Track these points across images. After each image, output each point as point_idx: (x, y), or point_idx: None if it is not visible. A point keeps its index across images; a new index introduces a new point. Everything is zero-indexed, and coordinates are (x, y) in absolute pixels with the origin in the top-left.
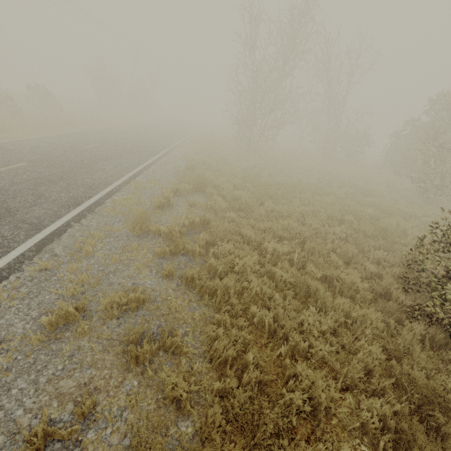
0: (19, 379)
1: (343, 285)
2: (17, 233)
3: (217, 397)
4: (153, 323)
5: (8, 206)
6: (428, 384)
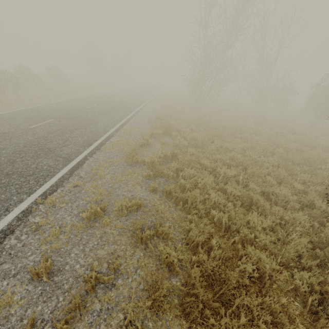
0: (74, 248)
1: (277, 198)
2: (57, 163)
3: (196, 264)
4: (148, 220)
5: (48, 147)
6: None
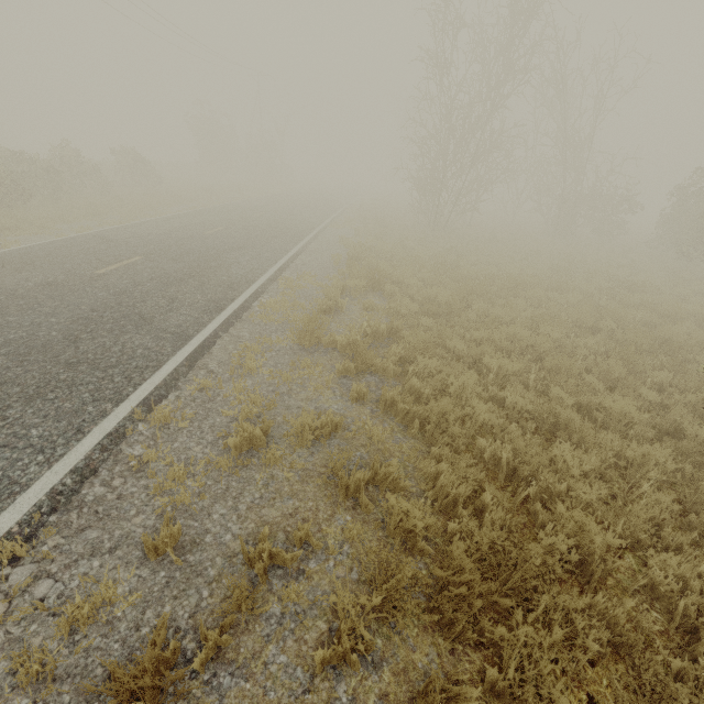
0: (216, 505)
1: (607, 417)
2: (162, 345)
3: (458, 534)
4: (353, 455)
5: (140, 311)
6: None
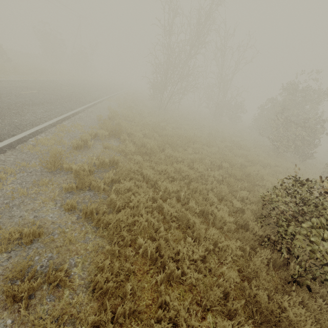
0: None
1: (215, 218)
2: None
3: None
4: (45, 256)
5: None
6: (268, 306)
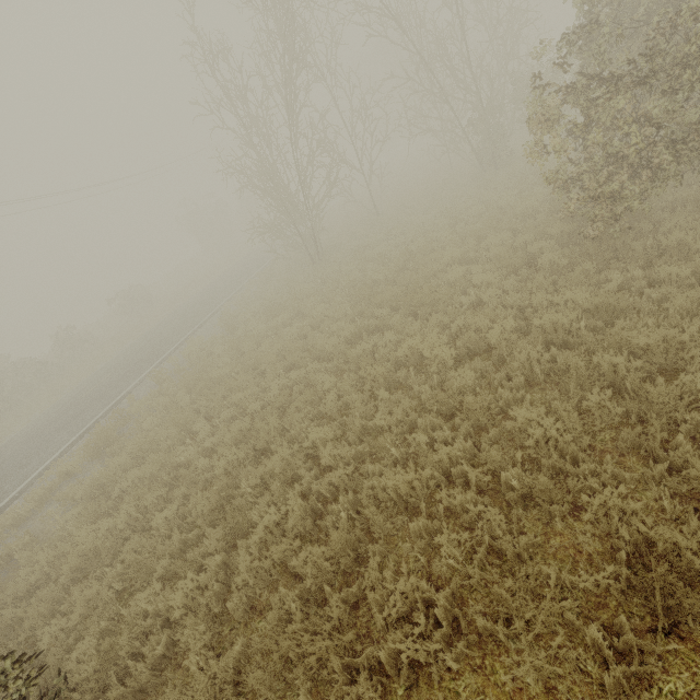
0: None
1: None
2: None
3: None
4: None
5: None
6: None
